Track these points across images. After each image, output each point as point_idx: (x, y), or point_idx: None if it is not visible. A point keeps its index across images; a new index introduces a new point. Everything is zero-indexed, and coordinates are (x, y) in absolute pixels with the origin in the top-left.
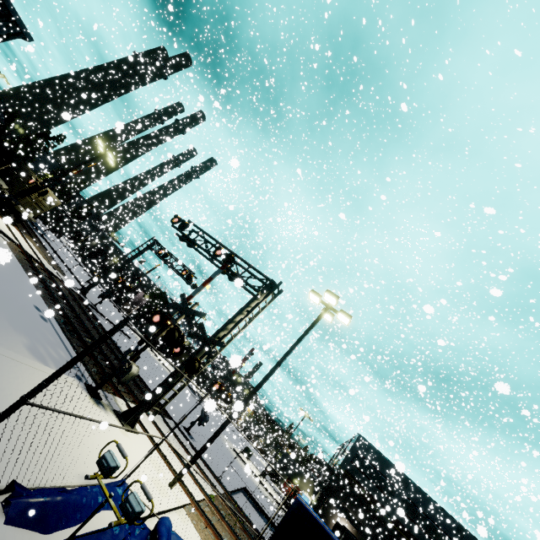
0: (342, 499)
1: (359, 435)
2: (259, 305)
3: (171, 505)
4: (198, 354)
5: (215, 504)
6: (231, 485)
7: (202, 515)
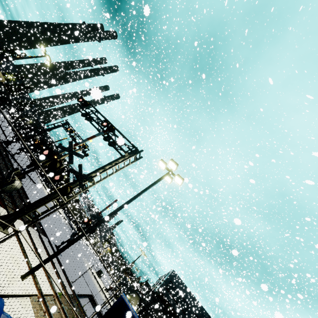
0: (155, 311)
1: (173, 271)
2: (124, 160)
3: (15, 292)
4: (73, 185)
5: (60, 299)
6: (70, 279)
7: (44, 305)
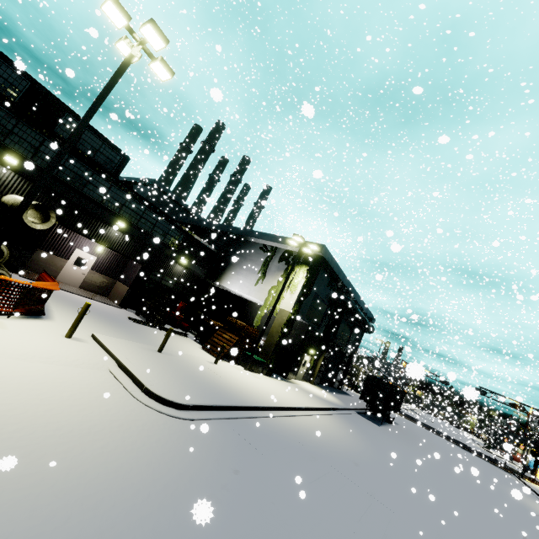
0: None
1: None
2: None
3: None
4: None
5: None
6: None
7: None
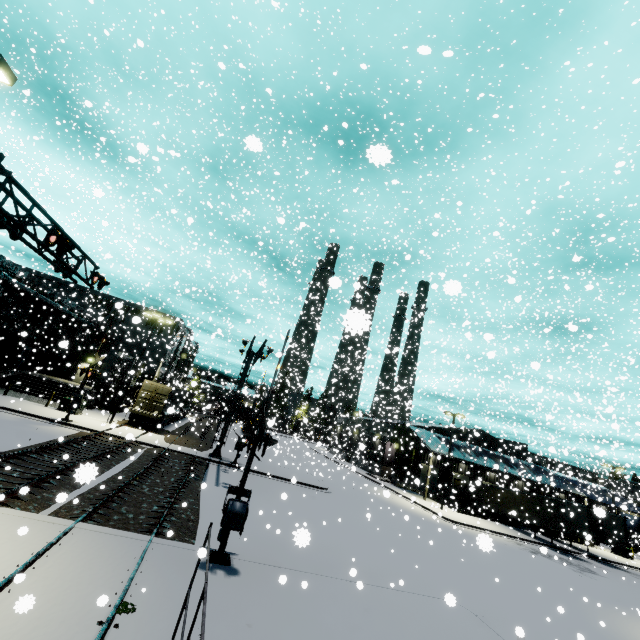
0: None
1: None
2: None
3: None
4: None
5: None
6: None
7: None
